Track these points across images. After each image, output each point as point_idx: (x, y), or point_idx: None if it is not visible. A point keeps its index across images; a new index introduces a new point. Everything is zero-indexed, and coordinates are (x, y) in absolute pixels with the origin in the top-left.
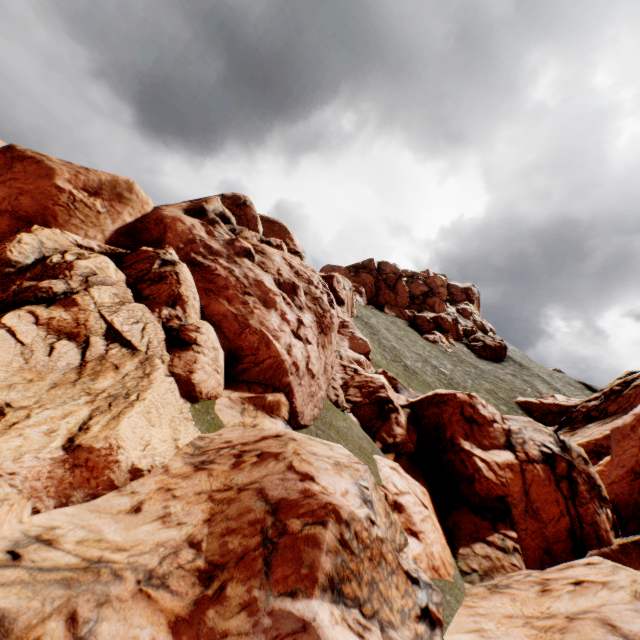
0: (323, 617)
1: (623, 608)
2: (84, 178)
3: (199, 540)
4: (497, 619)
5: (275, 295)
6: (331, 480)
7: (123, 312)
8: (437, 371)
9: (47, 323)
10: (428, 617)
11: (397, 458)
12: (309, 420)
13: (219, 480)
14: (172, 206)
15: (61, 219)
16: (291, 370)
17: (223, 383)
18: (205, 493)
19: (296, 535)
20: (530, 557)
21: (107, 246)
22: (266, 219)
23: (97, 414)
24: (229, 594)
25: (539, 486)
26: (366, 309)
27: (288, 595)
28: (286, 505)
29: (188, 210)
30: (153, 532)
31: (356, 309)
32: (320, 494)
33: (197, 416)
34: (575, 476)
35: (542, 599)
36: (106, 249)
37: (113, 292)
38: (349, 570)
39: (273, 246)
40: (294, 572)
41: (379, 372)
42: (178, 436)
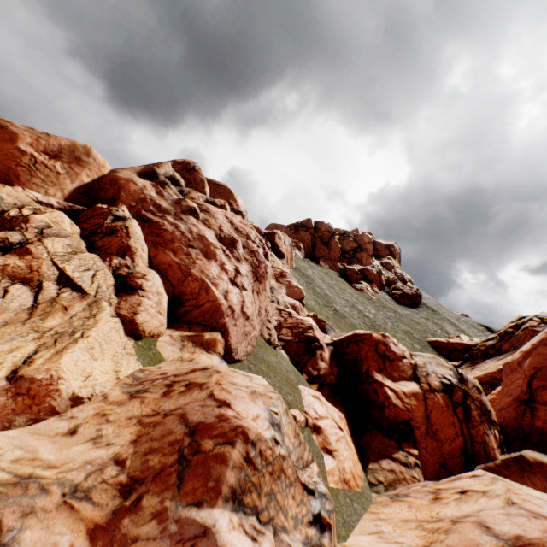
0: (222, 523)
1: (497, 512)
2: (45, 142)
3: (124, 458)
4: (395, 523)
5: (215, 248)
6: (245, 406)
7: (75, 261)
8: (362, 315)
9: (2, 269)
10: (319, 522)
11: (320, 388)
12: (243, 355)
13: (149, 406)
14: (127, 169)
15: (23, 178)
16: (227, 312)
17: (166, 323)
18: (136, 418)
19: (208, 453)
20: (429, 471)
21: (65, 203)
22: (213, 182)
23: (42, 349)
24: (144, 505)
25: (439, 411)
26: (304, 262)
27: (195, 505)
28: (203, 428)
29: (141, 173)
30: (84, 452)
31: (295, 261)
32: (233, 418)
33: (140, 351)
34: (469, 403)
35: (433, 506)
36: (64, 205)
37: (66, 243)
38: (251, 483)
39: (217, 206)
40: (202, 485)
41: (310, 315)
42: (119, 369)
